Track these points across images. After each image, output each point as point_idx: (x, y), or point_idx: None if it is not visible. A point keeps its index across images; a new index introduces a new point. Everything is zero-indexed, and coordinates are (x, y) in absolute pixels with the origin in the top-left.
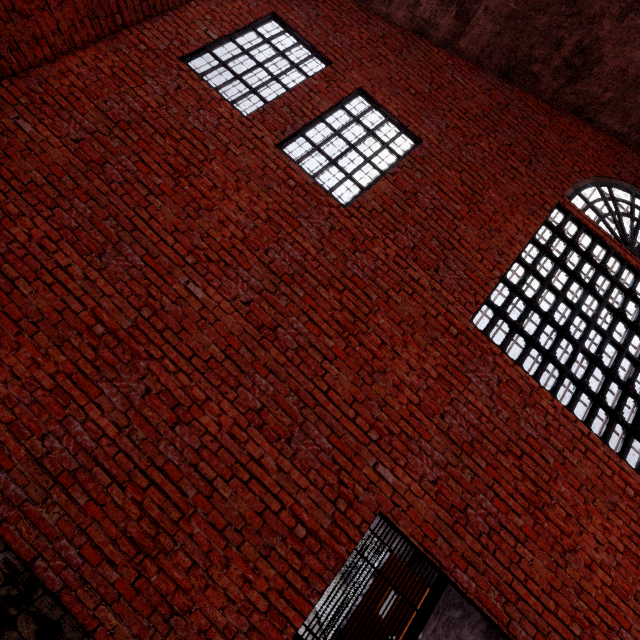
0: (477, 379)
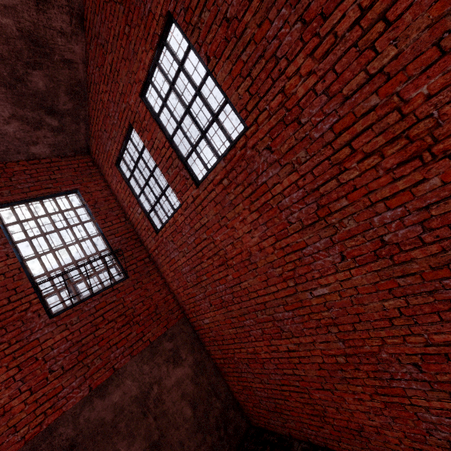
0: None
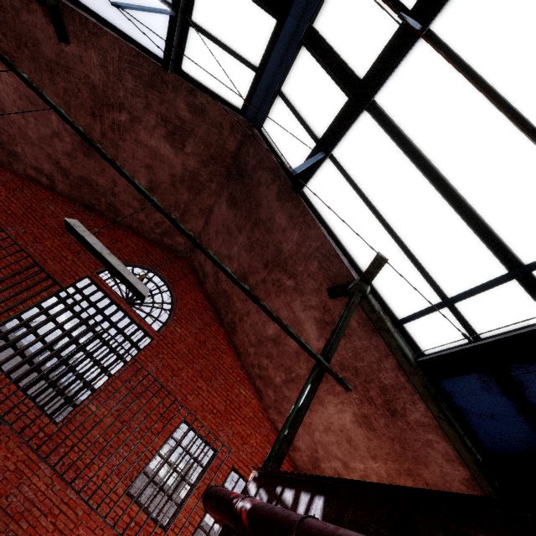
0: None
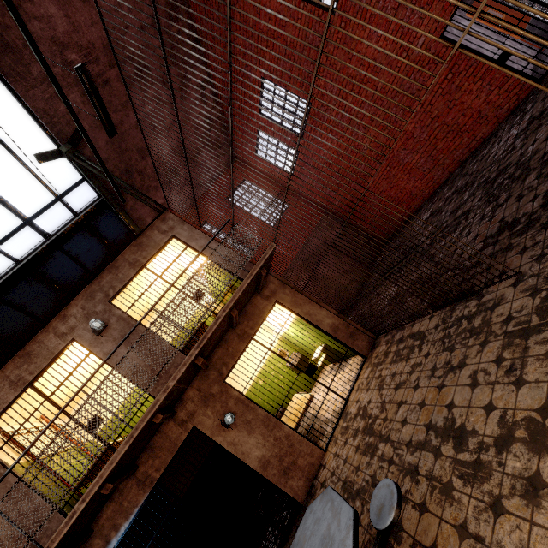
0: None
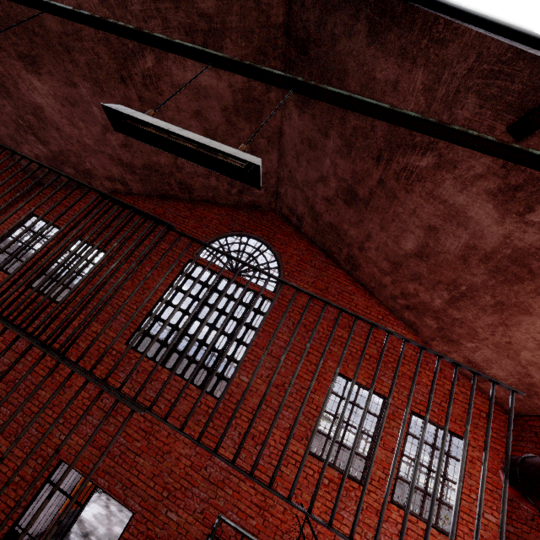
0: (125, 374)
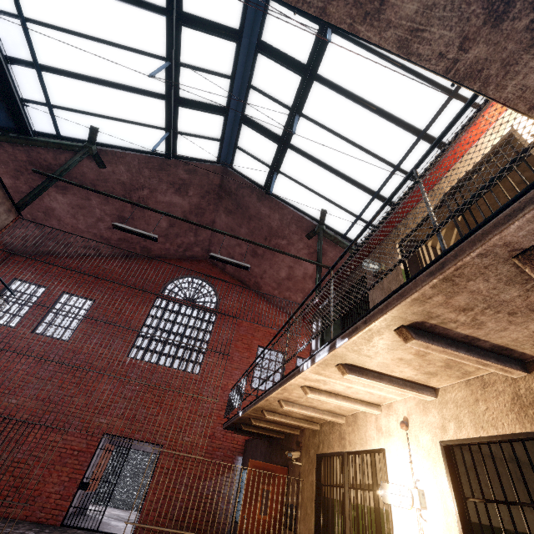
0: (133, 374)
